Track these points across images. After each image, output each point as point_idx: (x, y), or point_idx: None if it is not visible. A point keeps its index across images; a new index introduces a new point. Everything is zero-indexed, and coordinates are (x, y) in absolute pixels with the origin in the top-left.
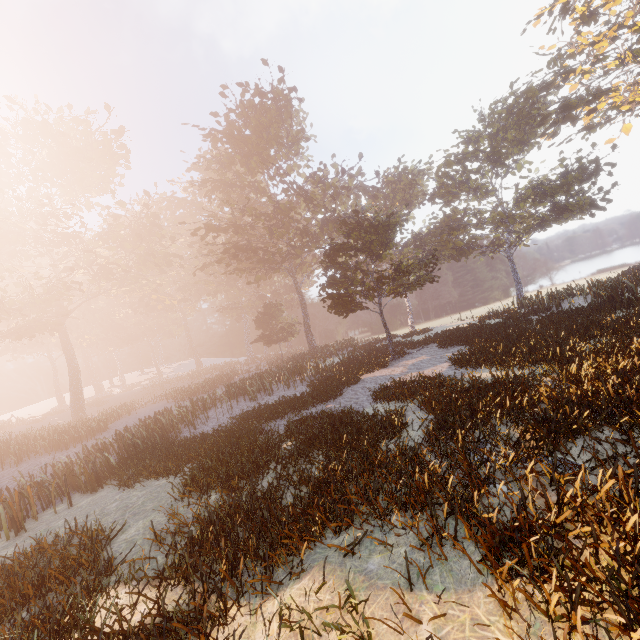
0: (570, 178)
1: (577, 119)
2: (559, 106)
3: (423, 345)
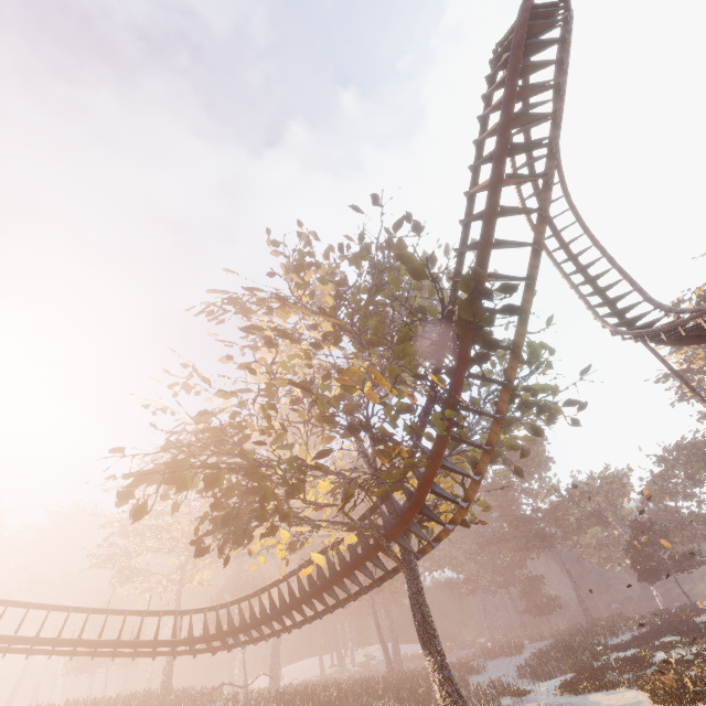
0: None
1: None
2: None
3: None
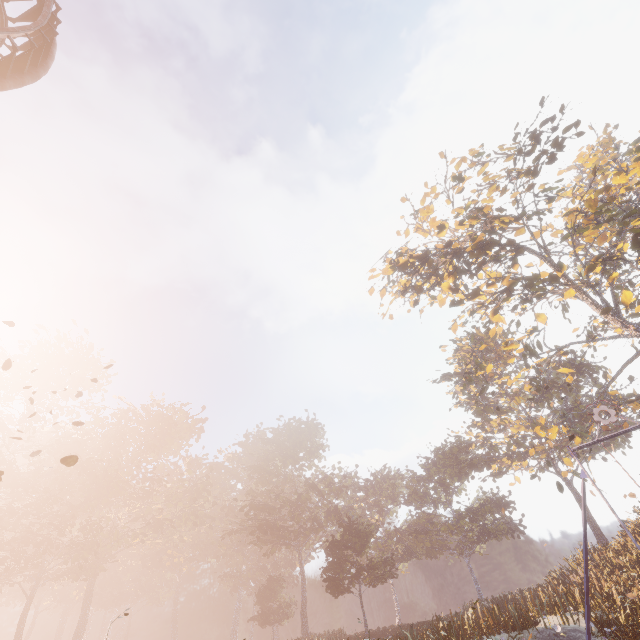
0: (486, 508)
1: (482, 470)
2: (469, 463)
3: (391, 634)
